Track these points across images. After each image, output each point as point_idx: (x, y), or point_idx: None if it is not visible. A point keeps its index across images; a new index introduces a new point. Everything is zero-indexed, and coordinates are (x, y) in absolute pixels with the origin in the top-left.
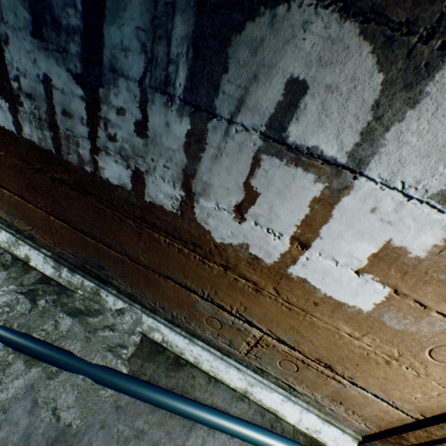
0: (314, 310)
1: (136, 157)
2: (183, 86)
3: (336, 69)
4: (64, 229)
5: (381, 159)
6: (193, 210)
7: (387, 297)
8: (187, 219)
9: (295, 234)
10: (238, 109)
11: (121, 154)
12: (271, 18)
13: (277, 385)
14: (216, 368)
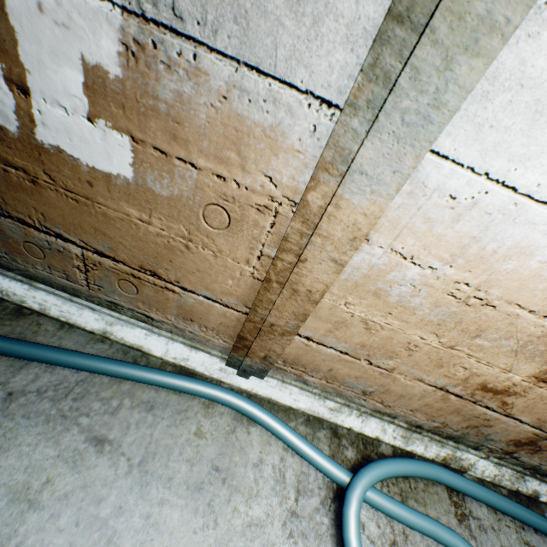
0: (96, 195)
1: None
2: None
3: None
4: None
5: None
6: None
7: (134, 150)
8: None
9: (5, 73)
10: None
11: None
12: None
13: (137, 319)
14: (67, 312)
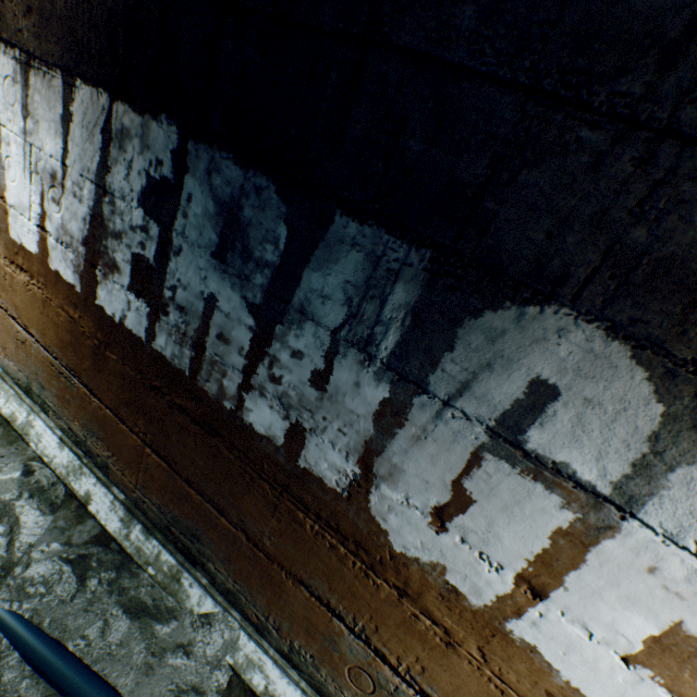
0: None
1: (302, 409)
2: (390, 349)
3: (599, 384)
4: (160, 469)
5: (663, 504)
6: (367, 496)
7: None
8: (356, 505)
9: (524, 572)
10: (460, 392)
11: (282, 400)
12: (517, 314)
13: None
14: None
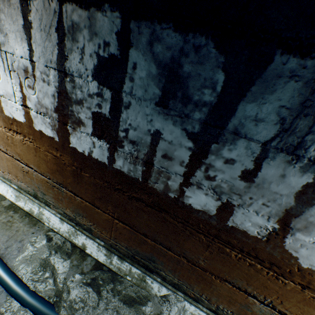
0: None
1: (231, 194)
2: None
3: None
4: (125, 230)
5: None
6: (283, 239)
7: None
8: (272, 244)
9: None
10: None
11: (214, 189)
12: None
13: None
14: None
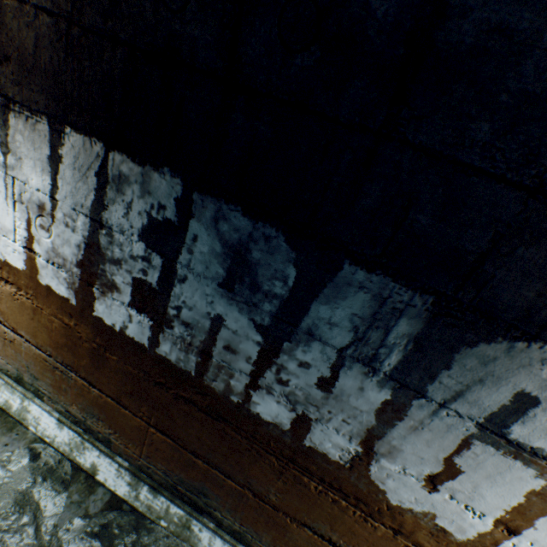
0: None
1: (308, 404)
2: (392, 365)
3: None
4: (165, 444)
5: None
6: (368, 467)
7: None
8: (357, 472)
9: (502, 517)
10: (454, 398)
11: (288, 397)
12: (508, 346)
13: None
14: None
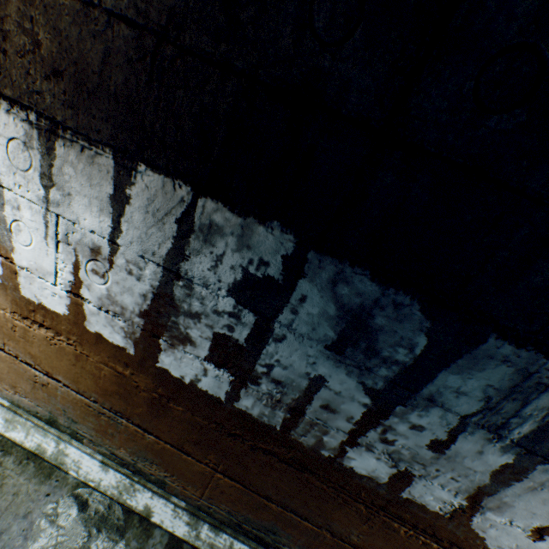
0: None
1: (413, 462)
2: (522, 433)
3: None
4: (232, 488)
5: None
6: (470, 517)
7: None
8: (456, 522)
9: None
10: None
11: (391, 455)
12: None
13: None
14: None
